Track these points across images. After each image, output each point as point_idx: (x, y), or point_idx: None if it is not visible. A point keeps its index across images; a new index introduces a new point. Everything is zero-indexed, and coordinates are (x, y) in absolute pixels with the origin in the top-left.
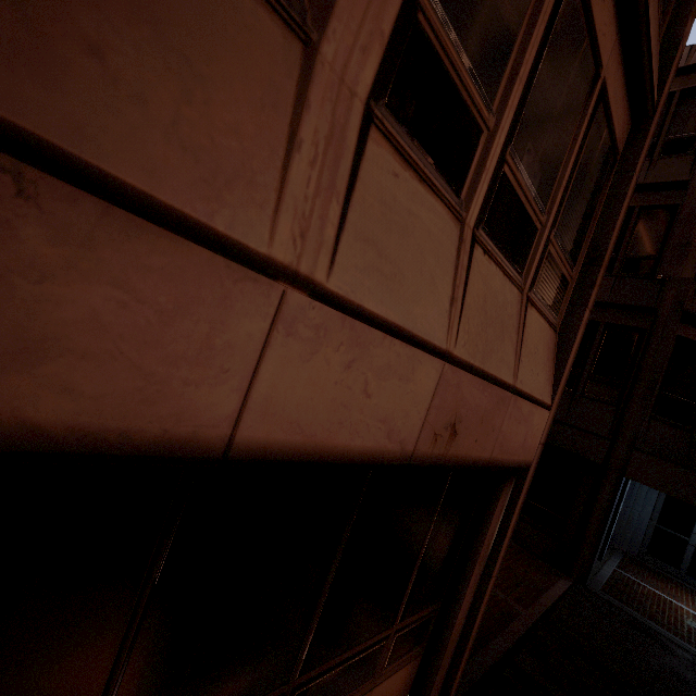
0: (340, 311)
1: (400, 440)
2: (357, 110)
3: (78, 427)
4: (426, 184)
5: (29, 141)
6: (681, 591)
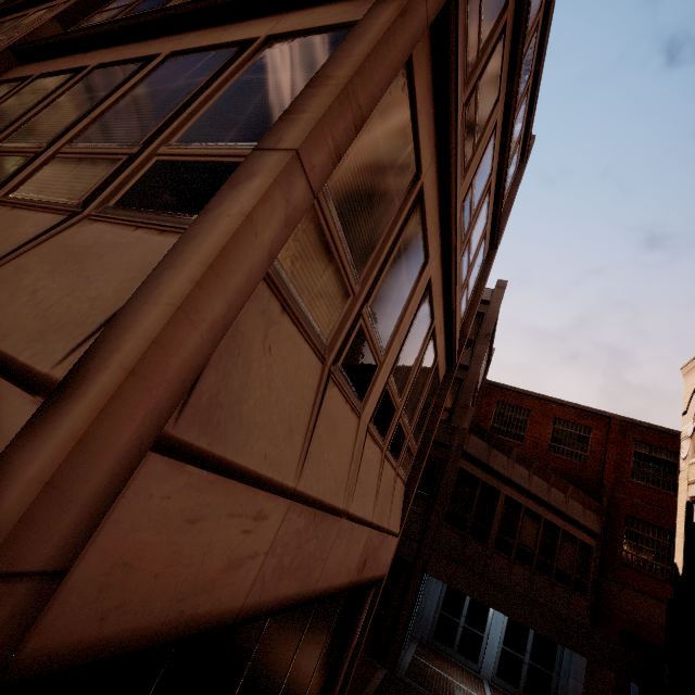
0: (351, 521)
1: (349, 576)
2: (365, 430)
3: (294, 594)
4: (376, 443)
5: (319, 502)
6: (453, 667)
